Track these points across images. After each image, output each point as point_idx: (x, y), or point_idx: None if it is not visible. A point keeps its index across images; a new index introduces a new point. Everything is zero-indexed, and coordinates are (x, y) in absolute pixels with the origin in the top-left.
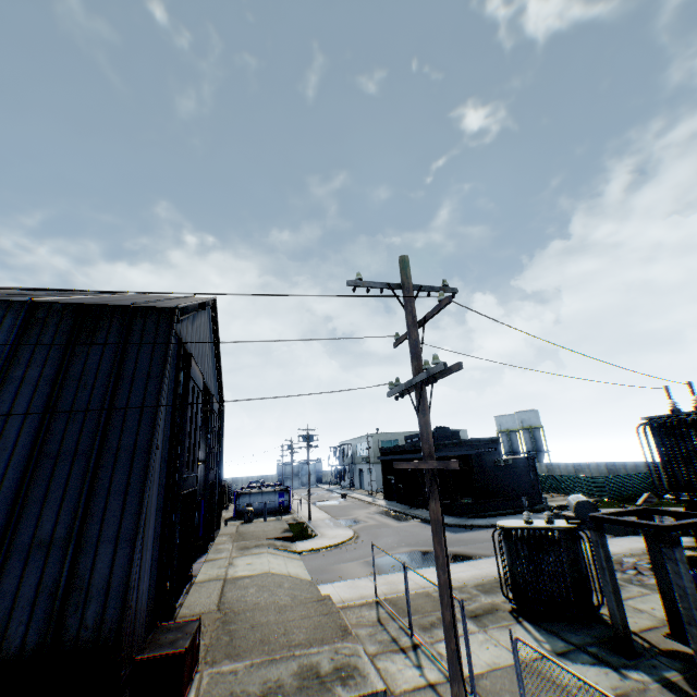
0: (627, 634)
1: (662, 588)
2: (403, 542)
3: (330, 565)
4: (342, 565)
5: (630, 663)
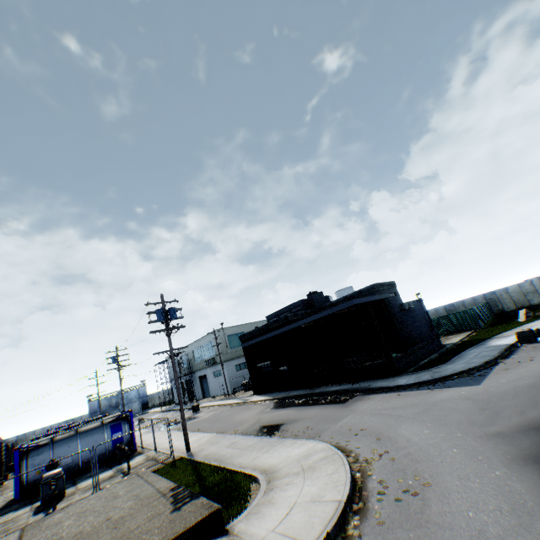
0: None
1: None
2: (466, 424)
3: None
4: None
5: None
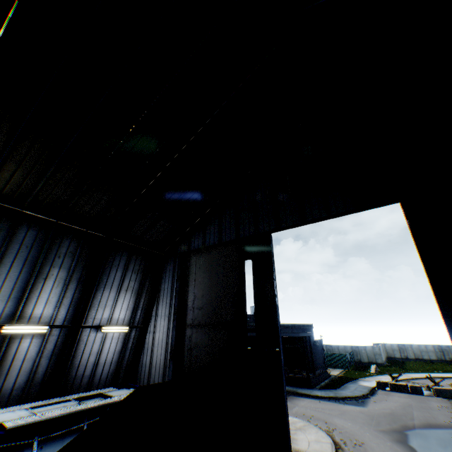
0: None
1: None
2: (367, 423)
3: None
4: None
5: None
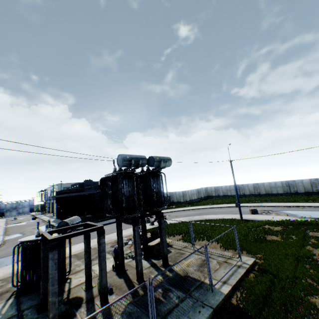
0: (47, 298)
1: (85, 263)
2: None
3: None
4: None
5: (35, 318)
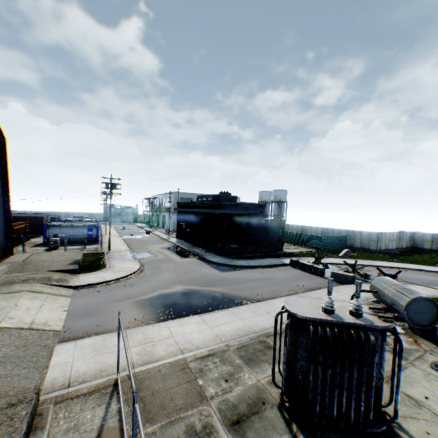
0: None
1: None
2: (179, 280)
3: (96, 307)
4: (109, 307)
5: None
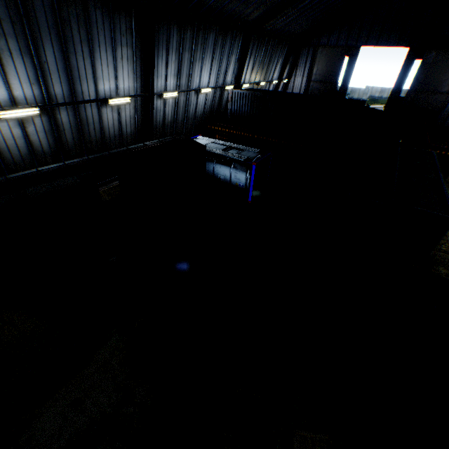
0: None
1: None
2: None
3: None
4: None
5: None
